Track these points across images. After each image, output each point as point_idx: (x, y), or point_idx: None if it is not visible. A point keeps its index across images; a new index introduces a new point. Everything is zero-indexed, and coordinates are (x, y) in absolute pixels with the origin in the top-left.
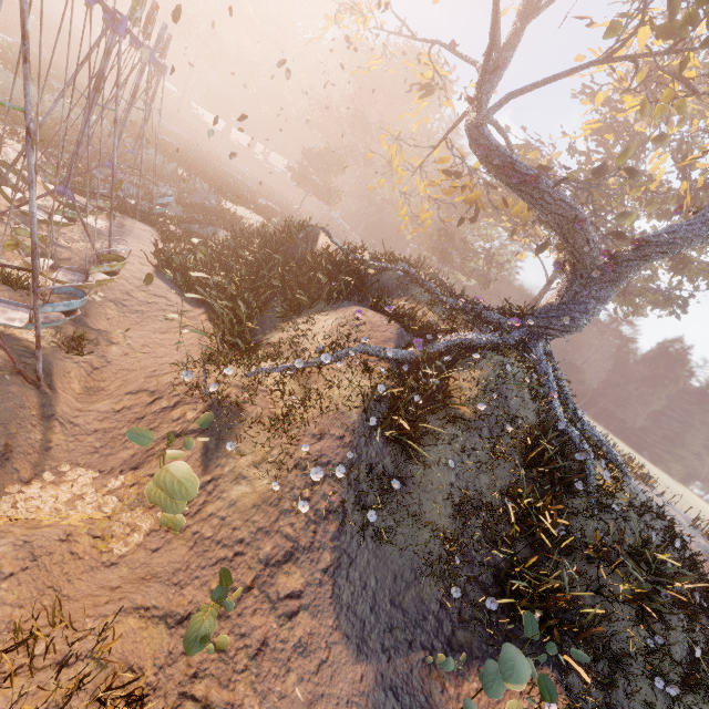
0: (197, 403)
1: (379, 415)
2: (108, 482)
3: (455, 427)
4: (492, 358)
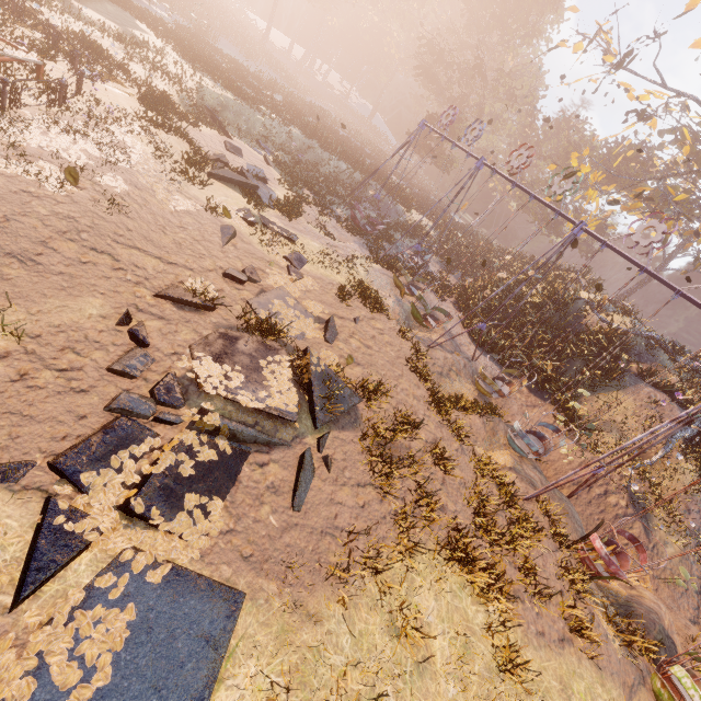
0: (623, 495)
1: None
2: None
3: None
4: None
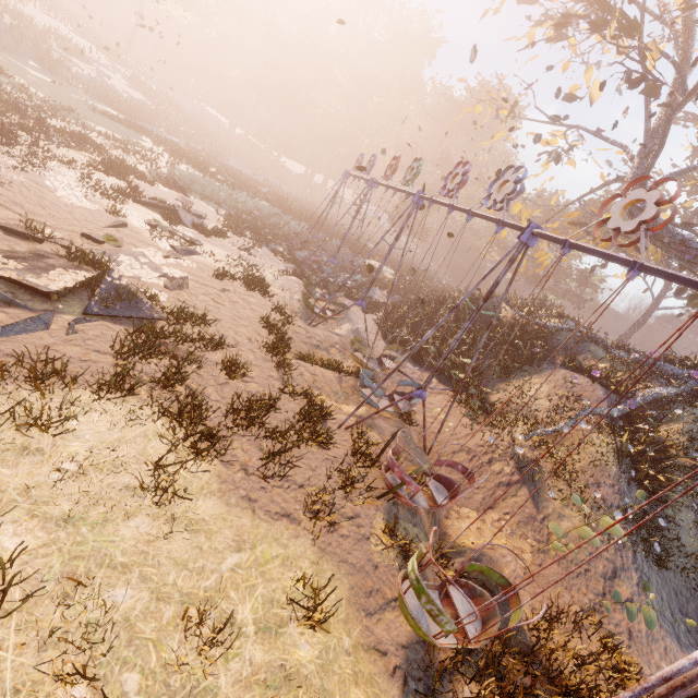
0: (508, 461)
1: (627, 467)
2: (484, 518)
3: (681, 474)
4: (687, 411)
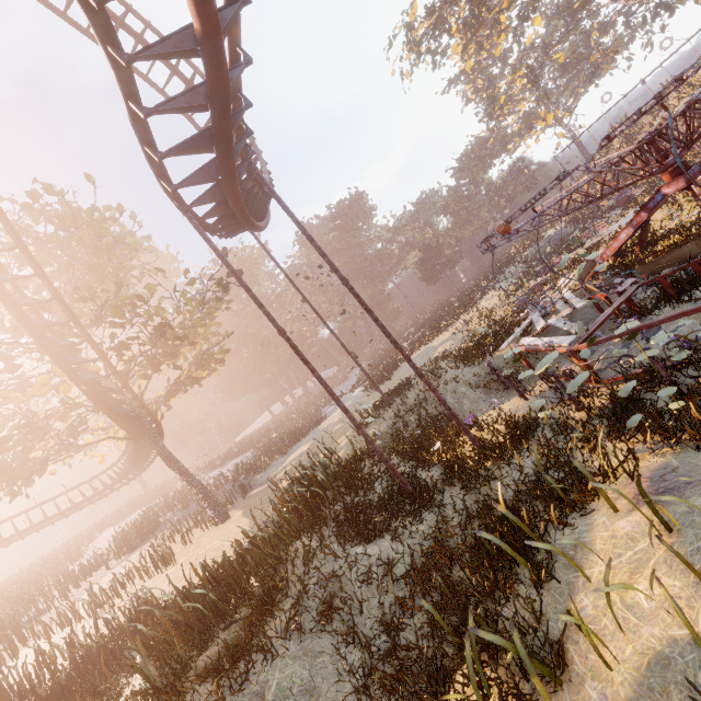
0: None
1: None
2: None
3: None
4: None
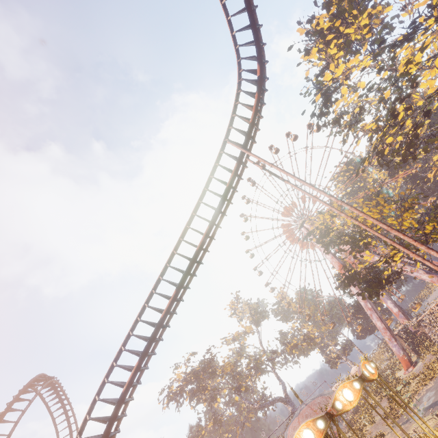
0: None
1: None
2: None
3: None
4: None
